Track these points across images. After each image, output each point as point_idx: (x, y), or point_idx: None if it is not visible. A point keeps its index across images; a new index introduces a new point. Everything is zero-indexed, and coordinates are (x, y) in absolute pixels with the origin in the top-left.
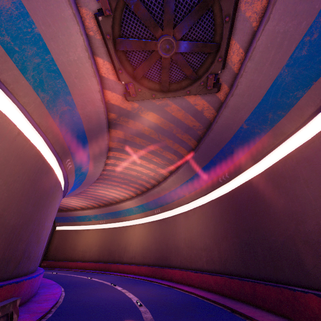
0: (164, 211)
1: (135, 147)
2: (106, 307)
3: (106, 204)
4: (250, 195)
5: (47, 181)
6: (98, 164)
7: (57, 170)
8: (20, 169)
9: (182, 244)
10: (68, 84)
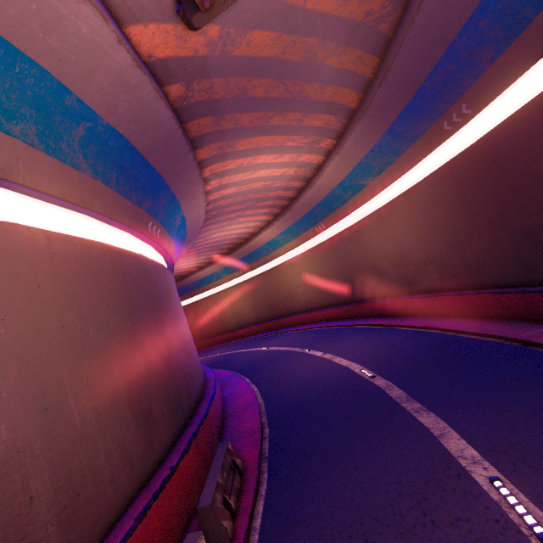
0: (333, 224)
1: (245, 136)
2: (327, 395)
3: (232, 249)
4: (536, 135)
5: (146, 278)
6: (194, 202)
7: (144, 249)
8: (101, 292)
9: (383, 263)
10: (43, 64)
